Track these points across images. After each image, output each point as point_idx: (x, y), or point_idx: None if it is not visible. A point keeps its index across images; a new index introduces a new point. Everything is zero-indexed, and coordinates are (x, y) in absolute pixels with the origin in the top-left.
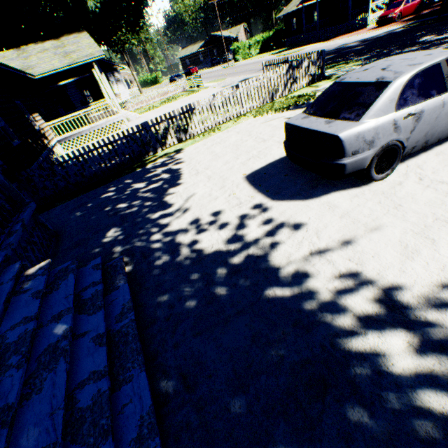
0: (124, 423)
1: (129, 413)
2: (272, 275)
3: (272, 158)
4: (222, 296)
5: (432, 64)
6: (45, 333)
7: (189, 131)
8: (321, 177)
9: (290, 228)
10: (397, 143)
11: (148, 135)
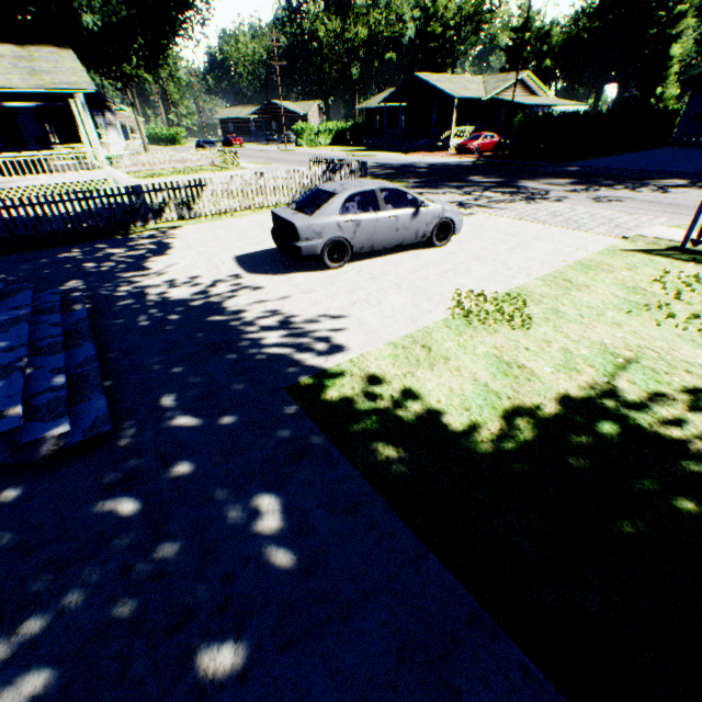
0: (72, 360)
1: (78, 357)
2: (219, 311)
3: (269, 247)
4: (174, 320)
5: (370, 189)
6: (5, 314)
7: (195, 210)
8: (292, 260)
9: (251, 290)
10: (344, 241)
11: (140, 201)
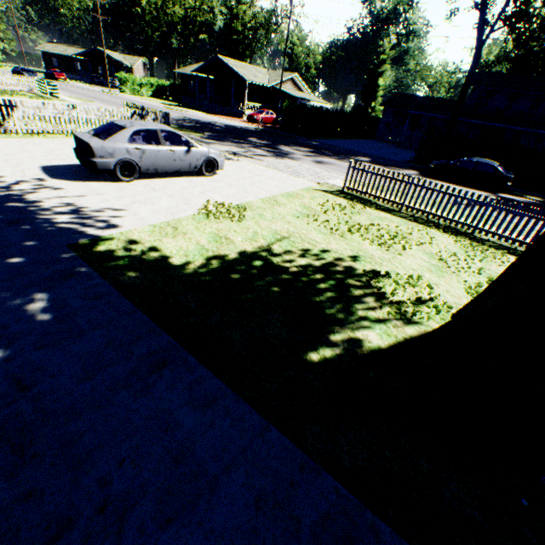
0: None
1: None
2: (20, 200)
3: (76, 163)
4: None
5: (153, 129)
6: None
7: (5, 126)
8: (91, 172)
9: (52, 189)
10: (133, 162)
11: None
